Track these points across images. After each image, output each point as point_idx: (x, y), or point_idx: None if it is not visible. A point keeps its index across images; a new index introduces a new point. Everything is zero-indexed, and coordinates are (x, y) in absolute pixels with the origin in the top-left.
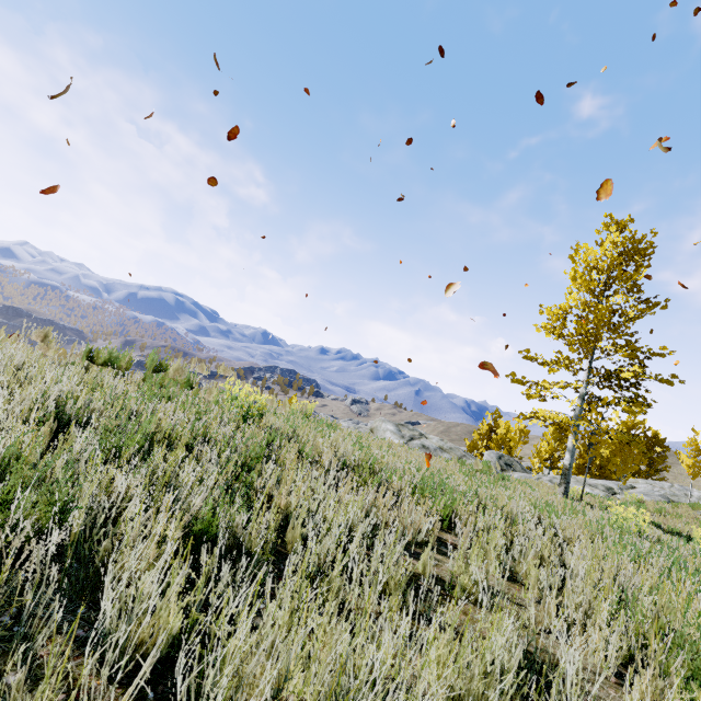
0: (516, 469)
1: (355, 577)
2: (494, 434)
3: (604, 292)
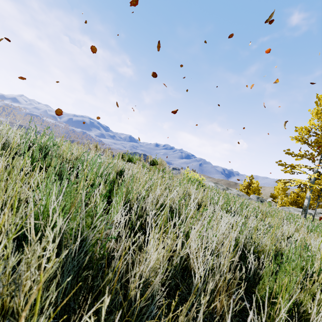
0: None
1: None
2: (250, 186)
3: None
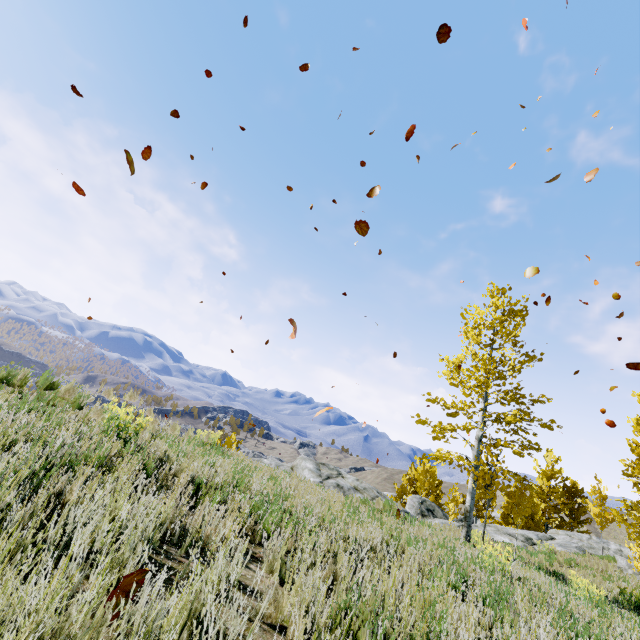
0: (437, 515)
1: (76, 554)
2: None
3: (491, 345)
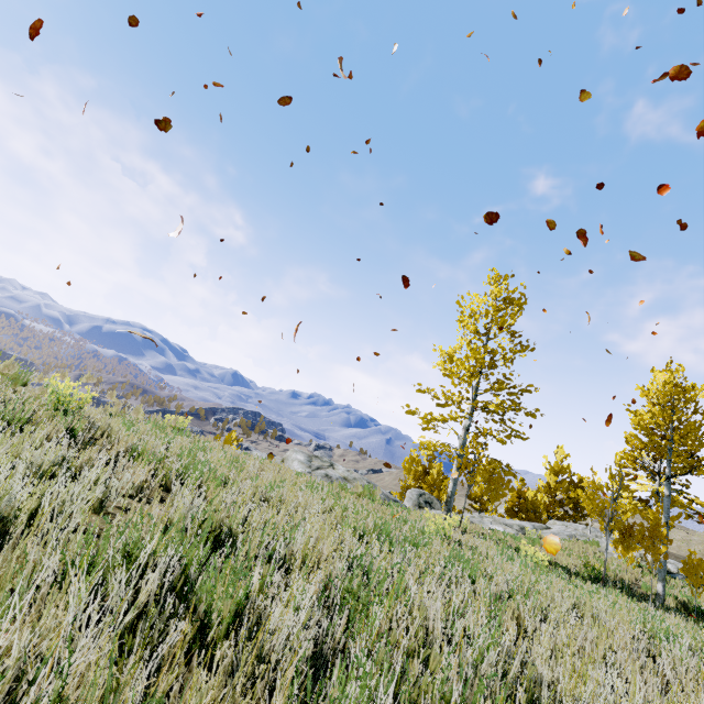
0: (435, 507)
1: None
2: (427, 475)
3: (486, 335)
